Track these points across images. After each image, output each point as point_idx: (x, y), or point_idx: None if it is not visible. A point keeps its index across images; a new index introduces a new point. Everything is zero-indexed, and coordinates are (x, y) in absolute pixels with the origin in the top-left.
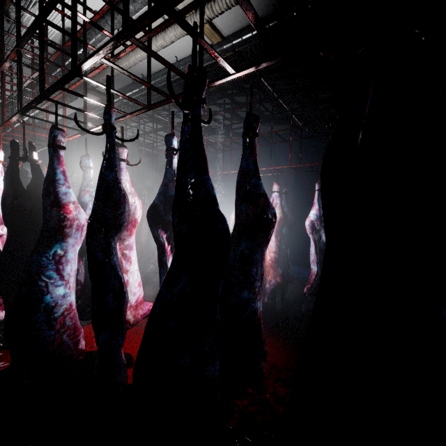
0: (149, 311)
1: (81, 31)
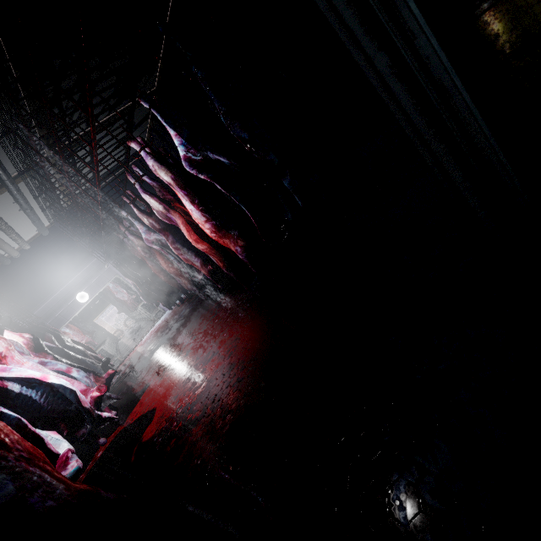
0: (93, 398)
1: None
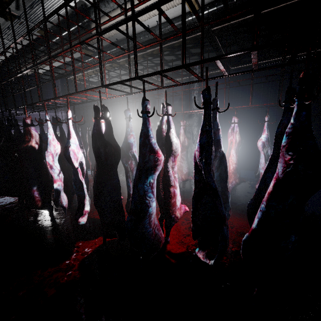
0: (185, 210)
1: (121, 14)
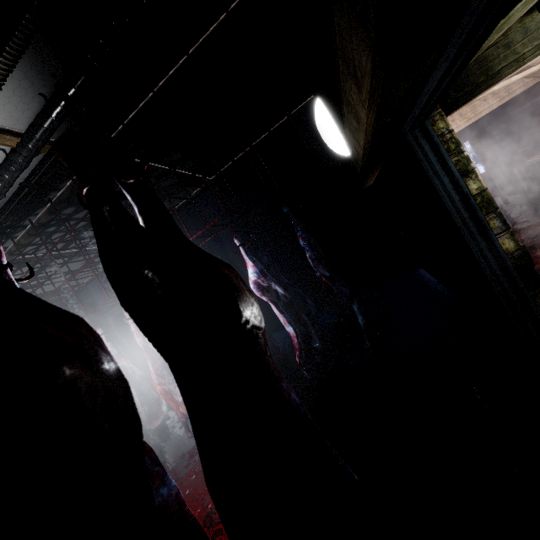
0: None
1: None
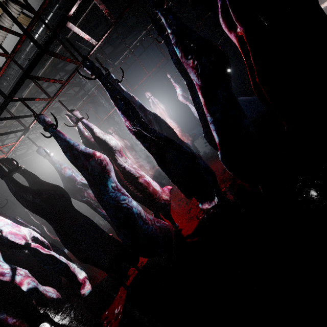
0: (168, 189)
1: None
